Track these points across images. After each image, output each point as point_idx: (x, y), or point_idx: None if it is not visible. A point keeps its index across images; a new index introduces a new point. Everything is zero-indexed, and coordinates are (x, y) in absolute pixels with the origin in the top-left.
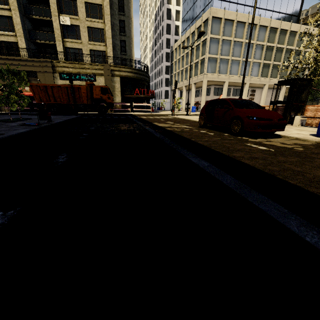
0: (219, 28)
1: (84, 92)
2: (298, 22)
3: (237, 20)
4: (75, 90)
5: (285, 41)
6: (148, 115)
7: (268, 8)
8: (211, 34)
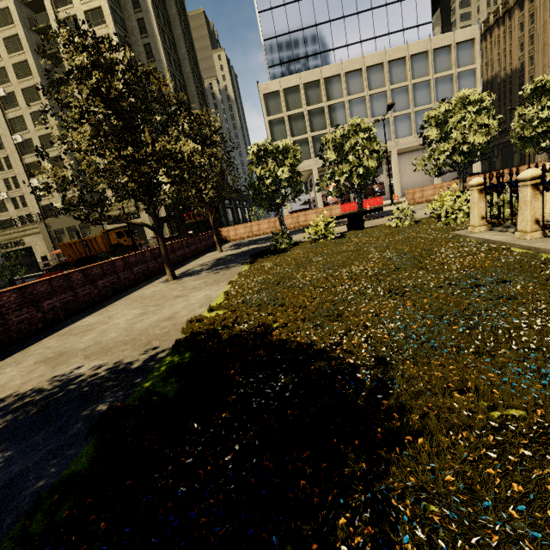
0: (280, 104)
1: (101, 241)
2: (449, 24)
3: (303, 83)
4: (93, 241)
5: (407, 74)
6: None
7: (365, 38)
8: (268, 117)
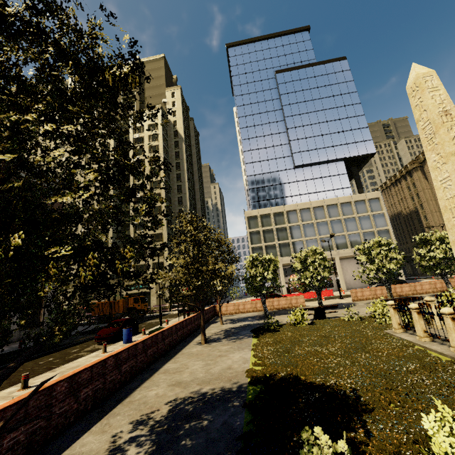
0: (257, 222)
1: (121, 304)
2: (362, 188)
3: (273, 213)
4: (116, 304)
5: (339, 212)
6: (173, 315)
7: (310, 192)
8: (249, 229)
